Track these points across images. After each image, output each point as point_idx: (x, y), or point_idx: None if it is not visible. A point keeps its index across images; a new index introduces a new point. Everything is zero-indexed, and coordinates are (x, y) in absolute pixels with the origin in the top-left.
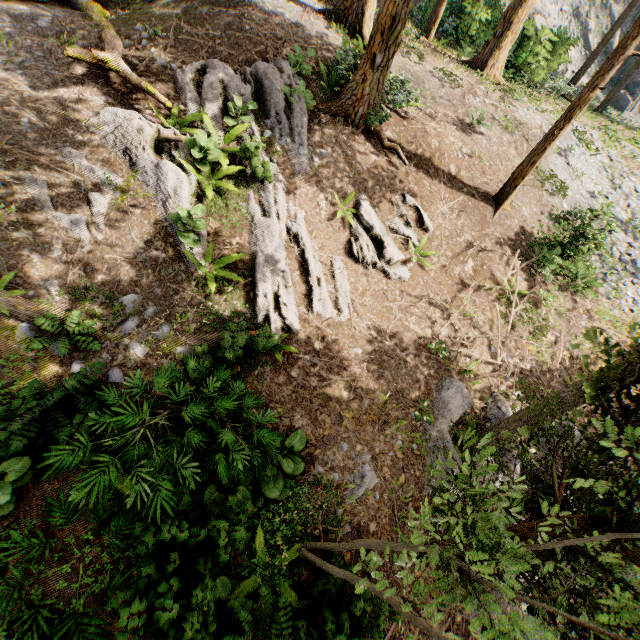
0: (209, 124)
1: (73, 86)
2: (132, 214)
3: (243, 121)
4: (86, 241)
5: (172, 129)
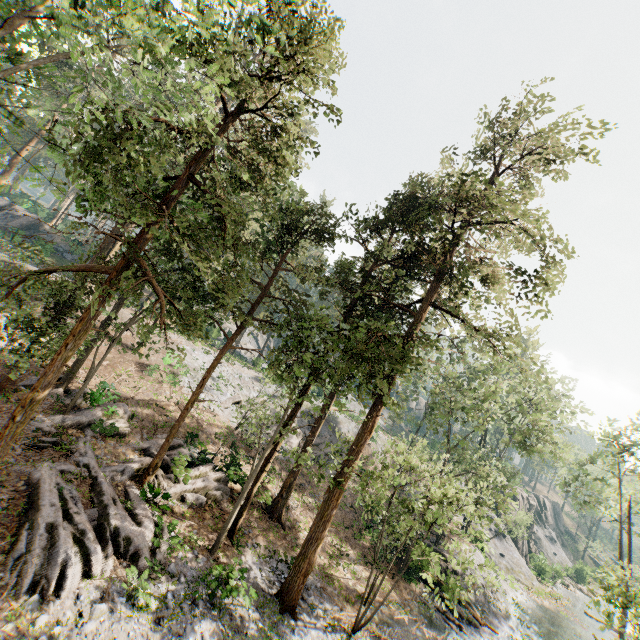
0: None
1: None
2: None
3: None
4: None
5: None
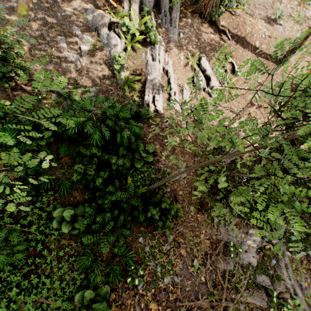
0: (132, 16)
1: (78, 0)
2: (96, 56)
3: (148, 15)
4: (78, 65)
5: (116, 18)
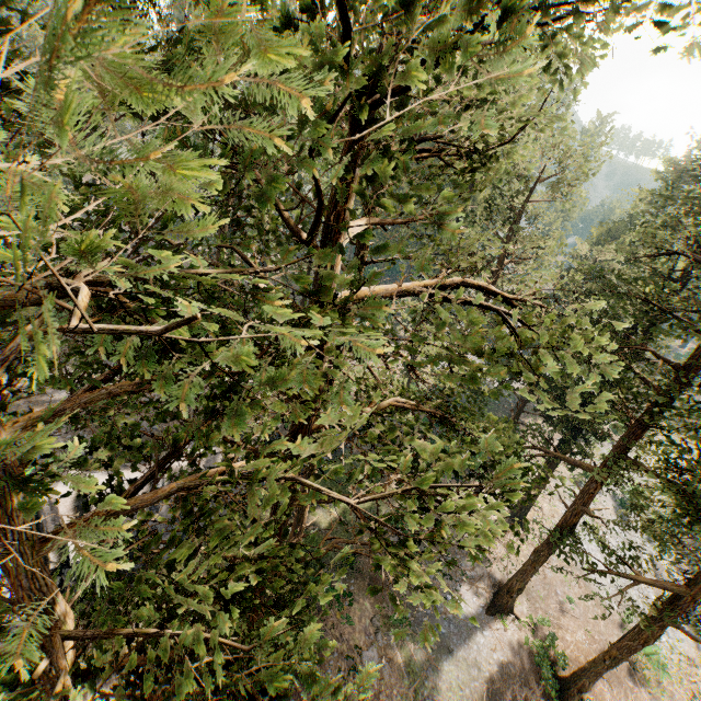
0: None
1: None
2: None
3: None
4: None
5: None
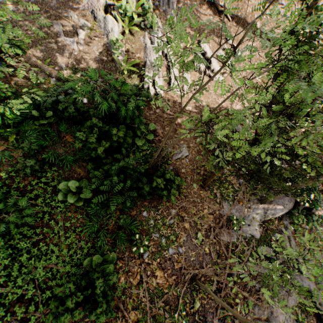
0: None
1: None
2: (94, 40)
3: None
4: (76, 50)
5: (112, 1)
